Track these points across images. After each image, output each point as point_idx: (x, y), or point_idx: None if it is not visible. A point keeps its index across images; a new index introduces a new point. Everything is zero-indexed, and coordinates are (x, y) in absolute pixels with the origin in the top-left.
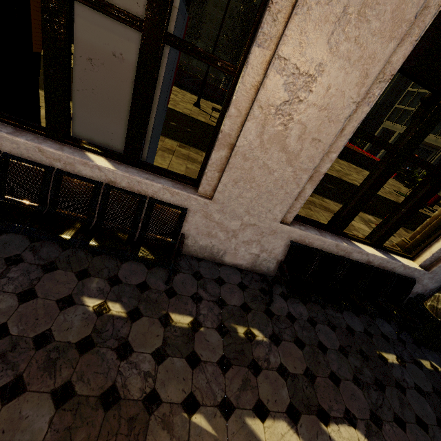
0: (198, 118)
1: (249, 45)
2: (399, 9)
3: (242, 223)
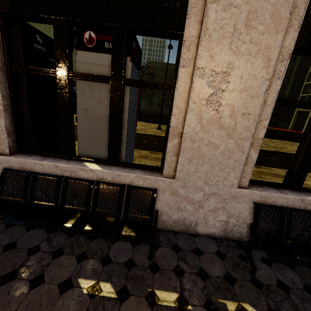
0: (161, 135)
1: (176, 70)
2: (275, 14)
3: (205, 194)
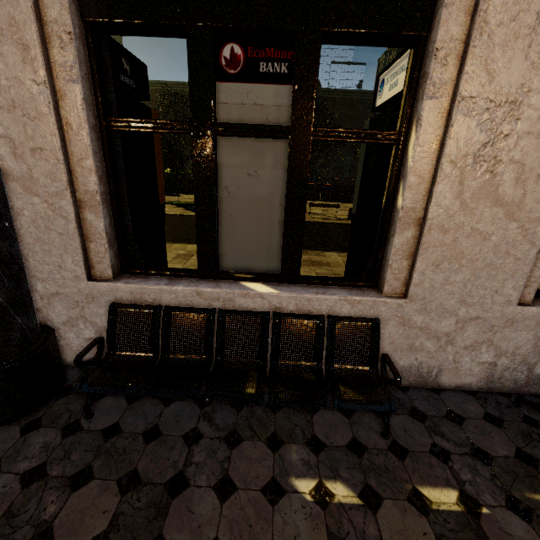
0: None
1: (411, 104)
2: None
3: (458, 320)
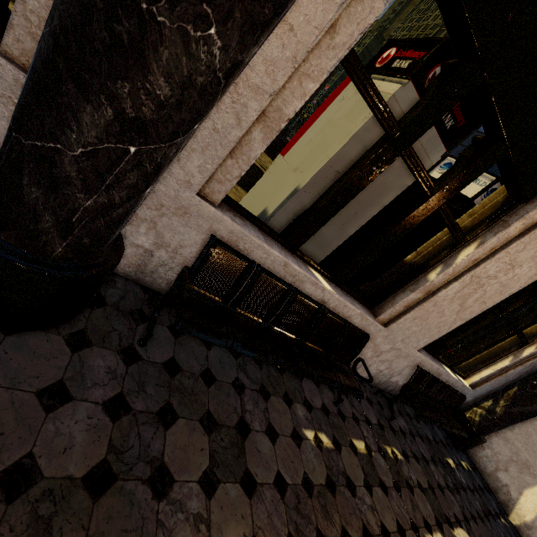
0: None
1: (484, 229)
2: None
3: (392, 347)
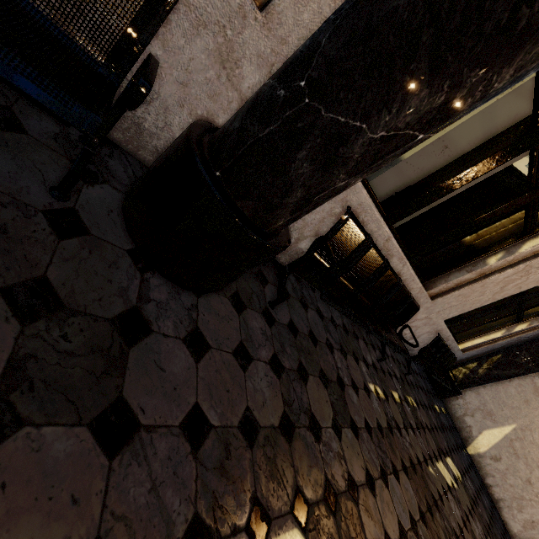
0: None
1: None
2: None
3: (426, 316)
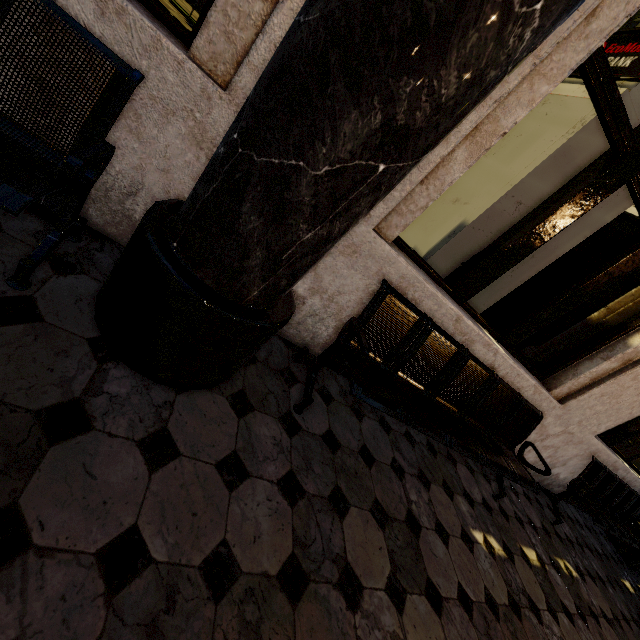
0: None
1: None
2: None
3: (563, 430)
